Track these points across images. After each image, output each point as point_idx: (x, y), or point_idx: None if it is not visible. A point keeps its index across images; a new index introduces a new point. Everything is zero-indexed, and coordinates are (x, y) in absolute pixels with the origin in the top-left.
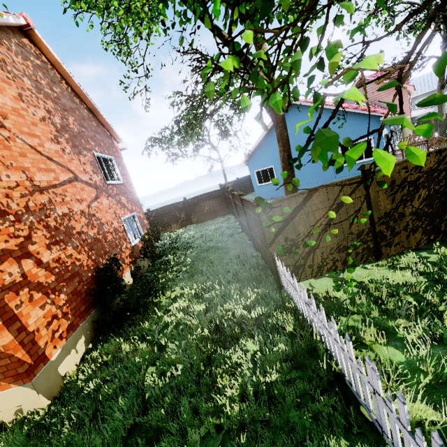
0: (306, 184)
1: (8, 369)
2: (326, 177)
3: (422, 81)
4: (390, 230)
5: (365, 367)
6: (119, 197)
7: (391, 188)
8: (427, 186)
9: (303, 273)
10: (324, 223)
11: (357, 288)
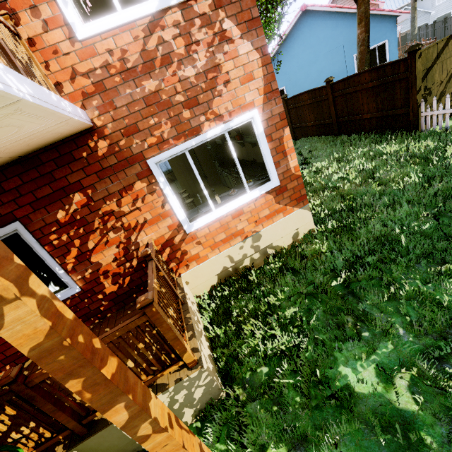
0: None
1: (294, 192)
2: None
3: None
4: None
5: None
6: None
7: None
8: None
9: (430, 121)
10: (451, 70)
11: None
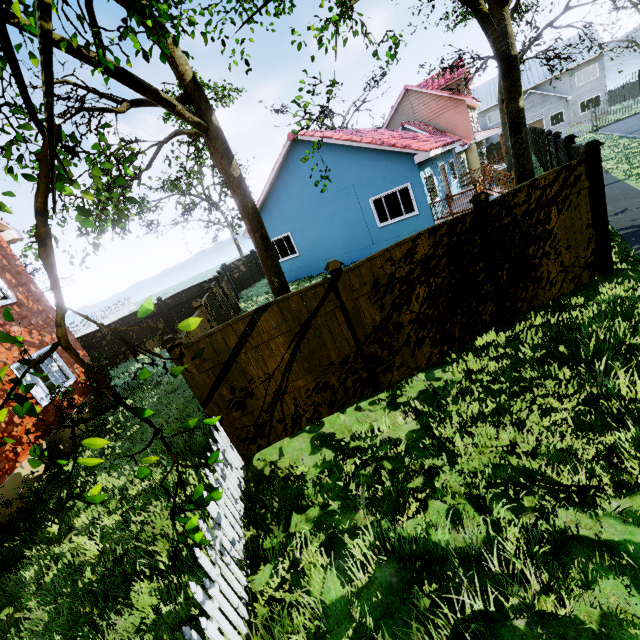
0: (338, 256)
1: None
2: (362, 244)
3: (492, 87)
4: (387, 349)
5: (269, 633)
6: (4, 329)
7: (376, 291)
8: (426, 281)
9: (272, 432)
10: (287, 356)
11: (333, 453)
